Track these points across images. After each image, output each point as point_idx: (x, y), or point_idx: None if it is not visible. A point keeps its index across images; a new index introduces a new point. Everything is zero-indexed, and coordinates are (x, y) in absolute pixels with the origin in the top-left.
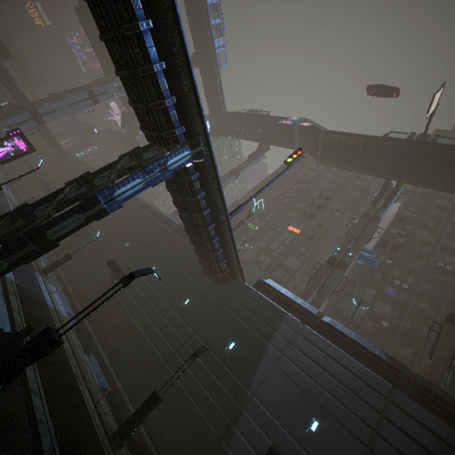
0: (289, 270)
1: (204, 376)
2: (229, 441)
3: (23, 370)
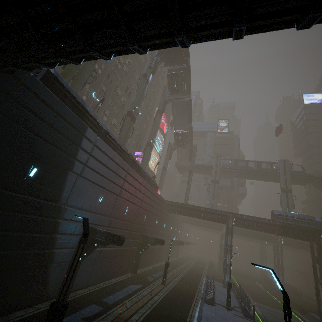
0: None
1: (5, 222)
2: (54, 246)
3: None
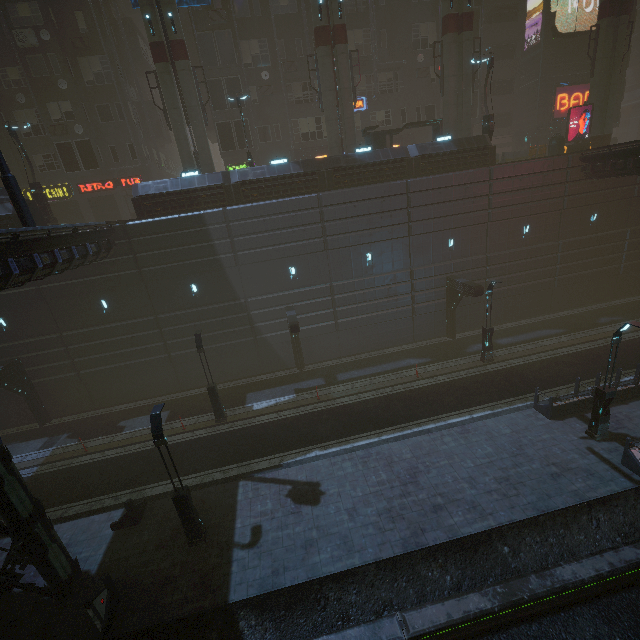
0: (110, 93)
1: (205, 328)
2: (260, 333)
3: (194, 507)
